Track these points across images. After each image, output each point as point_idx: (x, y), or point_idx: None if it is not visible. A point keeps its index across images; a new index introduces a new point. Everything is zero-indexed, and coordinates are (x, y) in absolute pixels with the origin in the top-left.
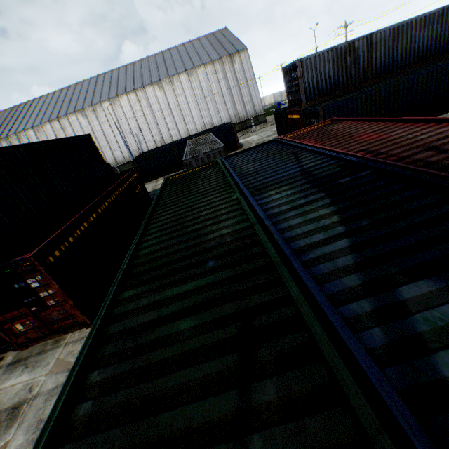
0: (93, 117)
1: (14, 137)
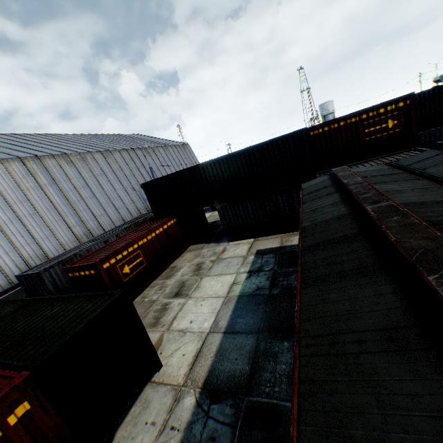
0: (84, 166)
1: None
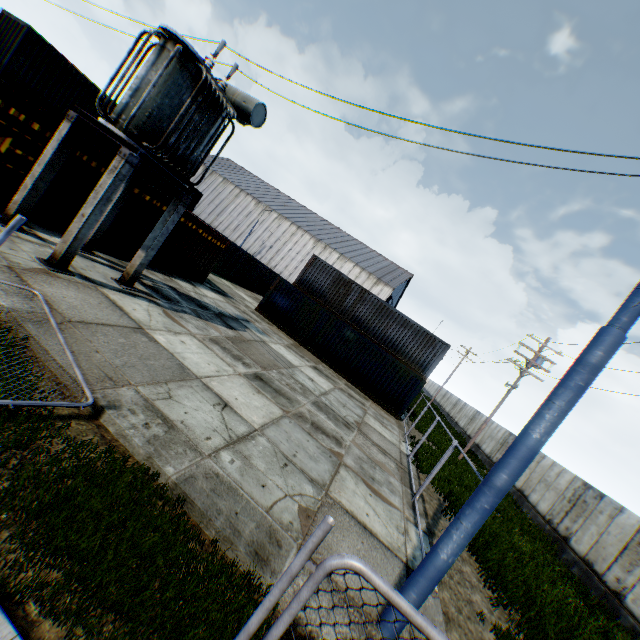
0: (259, 211)
1: (210, 171)
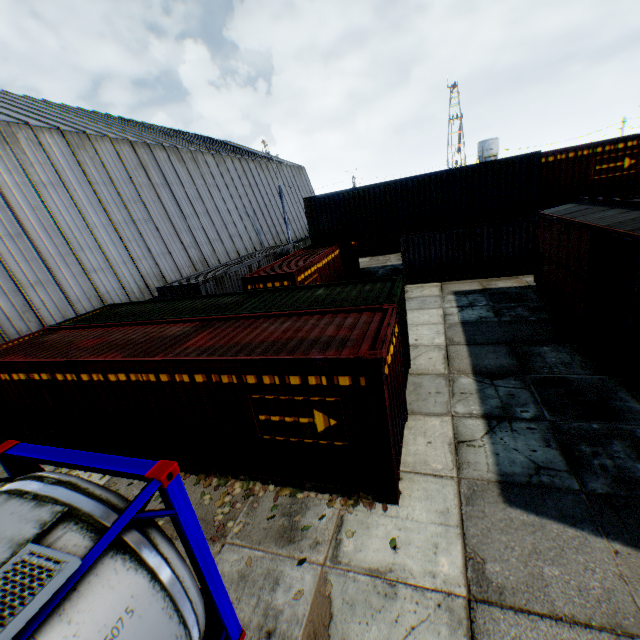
0: (195, 169)
1: None
